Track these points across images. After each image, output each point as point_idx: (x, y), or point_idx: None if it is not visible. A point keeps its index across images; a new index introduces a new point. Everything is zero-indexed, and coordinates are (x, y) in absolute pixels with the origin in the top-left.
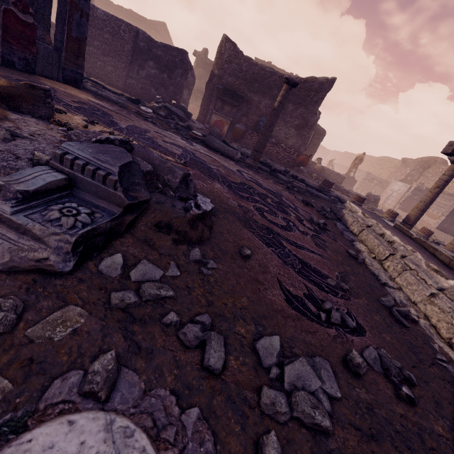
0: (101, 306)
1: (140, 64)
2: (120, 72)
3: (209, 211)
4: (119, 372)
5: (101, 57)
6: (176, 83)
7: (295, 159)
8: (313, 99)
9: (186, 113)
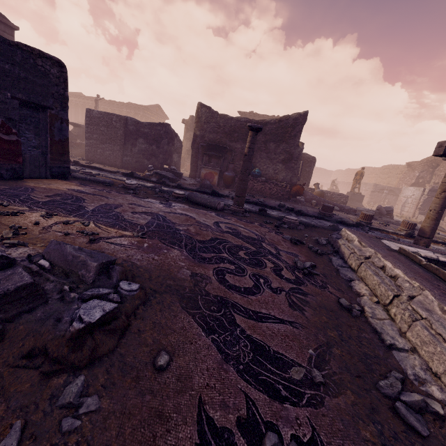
0: None
1: (132, 143)
2: (117, 153)
3: (101, 318)
4: None
5: (100, 146)
6: (164, 151)
7: (289, 191)
8: (291, 134)
9: (177, 173)
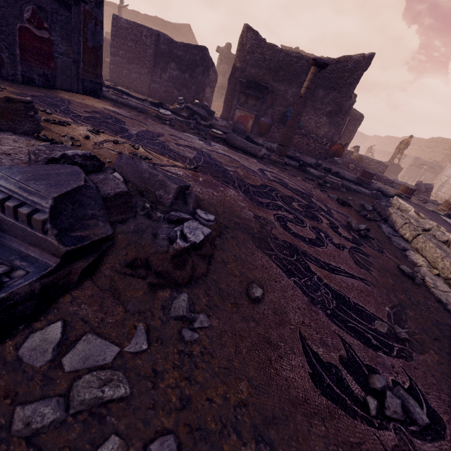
0: None
1: (163, 68)
2: (144, 78)
3: (202, 241)
4: None
5: (126, 66)
6: (197, 82)
7: (328, 149)
8: (347, 81)
9: (209, 111)
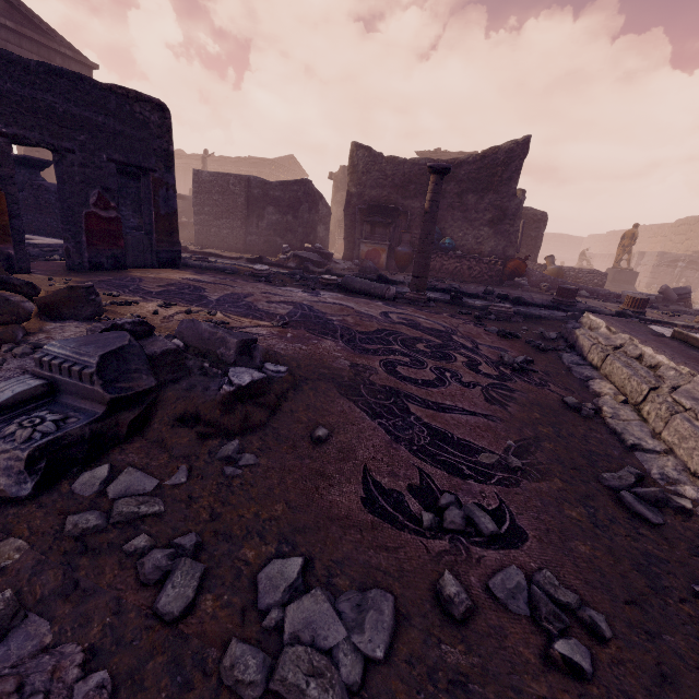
0: (50, 536)
1: (258, 215)
2: (238, 232)
3: (251, 385)
4: (18, 619)
5: (215, 223)
6: (304, 222)
7: (501, 269)
8: (503, 177)
9: (324, 254)
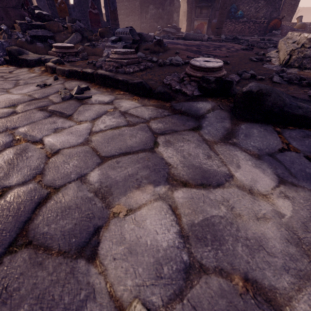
0: None
1: (146, 11)
2: (137, 23)
3: (160, 40)
4: None
5: (126, 19)
6: (167, 11)
7: (265, 26)
8: None
9: (177, 29)
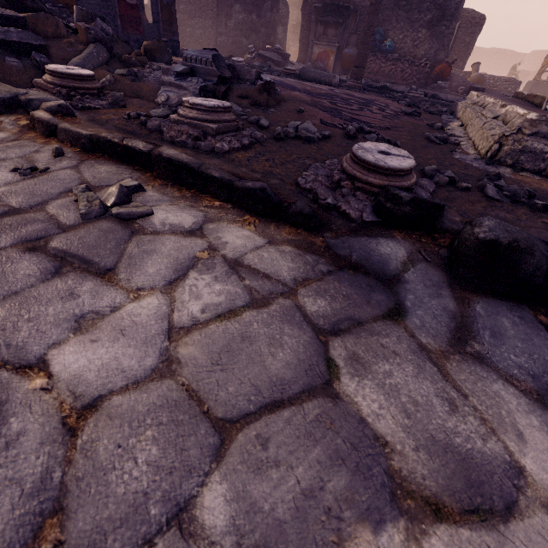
0: None
1: (227, 14)
2: (209, 32)
3: (270, 83)
4: None
5: (189, 22)
6: (266, 21)
7: (428, 72)
8: None
9: (283, 55)
